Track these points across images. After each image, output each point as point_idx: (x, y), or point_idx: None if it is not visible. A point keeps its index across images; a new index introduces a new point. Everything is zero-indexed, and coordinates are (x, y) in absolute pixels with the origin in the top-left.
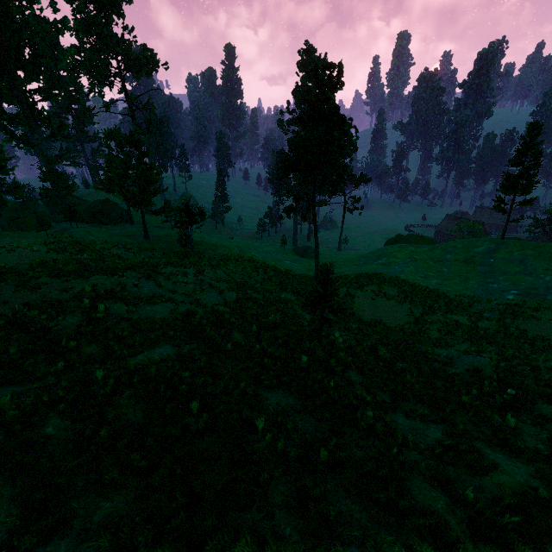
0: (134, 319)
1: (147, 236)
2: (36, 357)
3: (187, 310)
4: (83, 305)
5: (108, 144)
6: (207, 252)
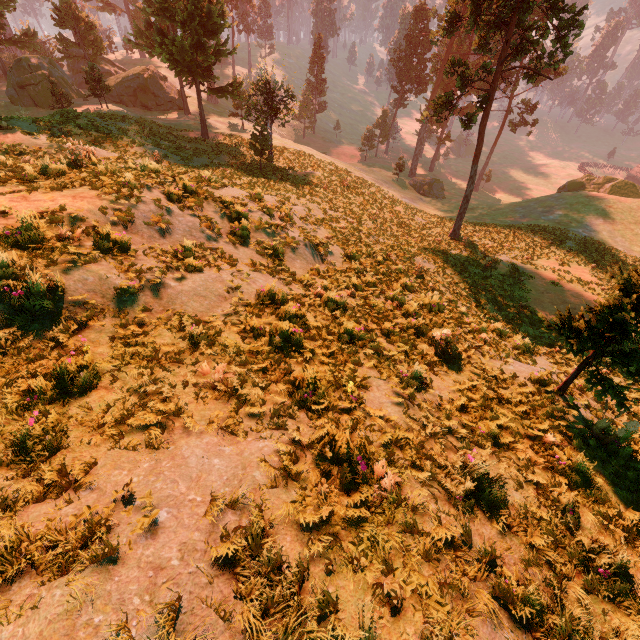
0: (132, 314)
1: (206, 133)
2: None
3: (260, 293)
4: None
5: None
6: (292, 169)
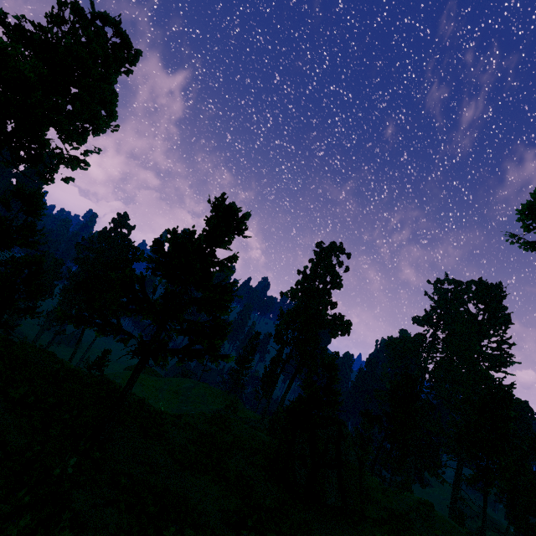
0: None
1: None
2: None
3: None
4: None
5: None
6: None
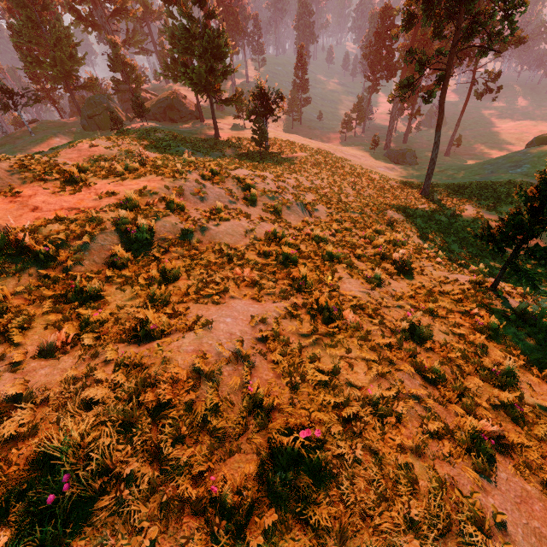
0: (192, 244)
1: (218, 134)
2: (38, 307)
3: (267, 232)
4: (119, 220)
5: (170, 11)
6: (284, 153)
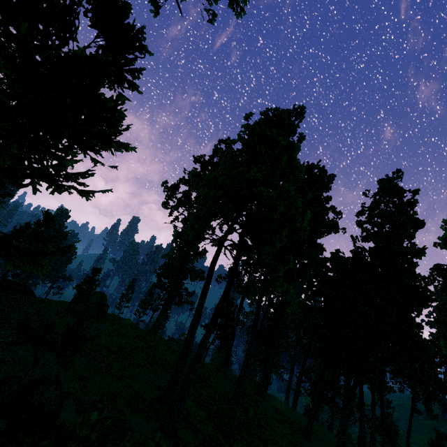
0: None
1: None
2: None
3: None
4: None
5: None
6: None
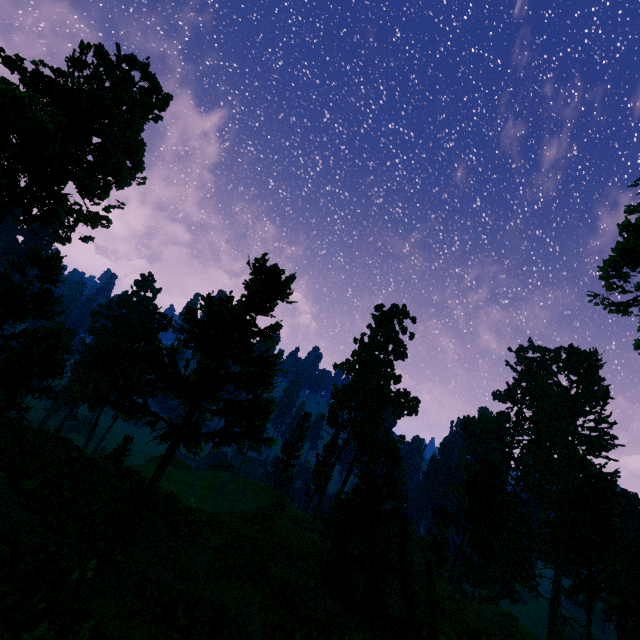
0: None
1: None
2: None
3: None
4: None
5: None
6: None
